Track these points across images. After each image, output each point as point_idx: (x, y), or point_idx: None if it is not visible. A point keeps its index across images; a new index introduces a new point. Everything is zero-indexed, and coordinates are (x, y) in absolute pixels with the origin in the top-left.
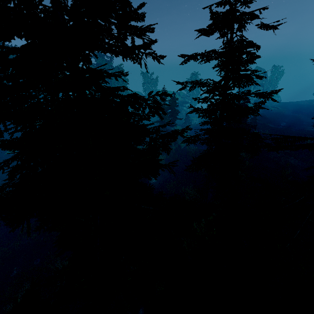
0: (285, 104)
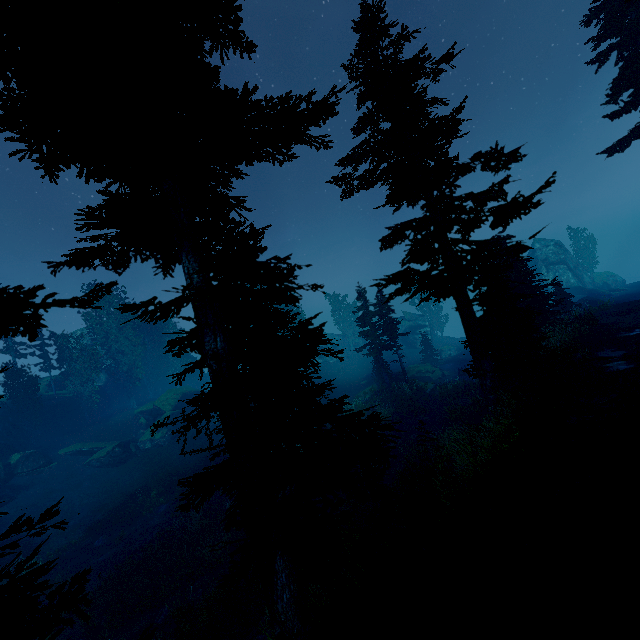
0: (637, 283)
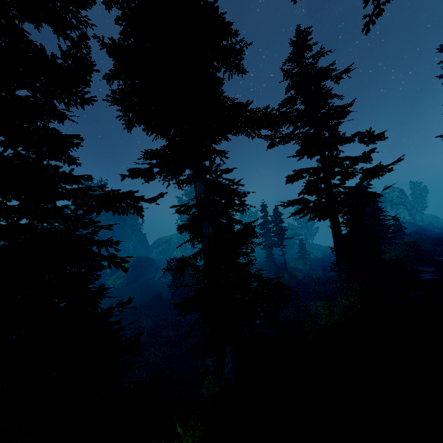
0: None
